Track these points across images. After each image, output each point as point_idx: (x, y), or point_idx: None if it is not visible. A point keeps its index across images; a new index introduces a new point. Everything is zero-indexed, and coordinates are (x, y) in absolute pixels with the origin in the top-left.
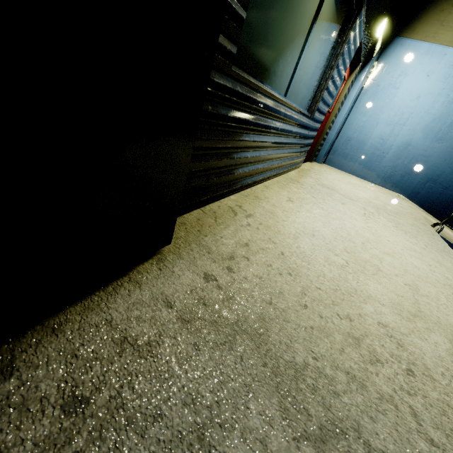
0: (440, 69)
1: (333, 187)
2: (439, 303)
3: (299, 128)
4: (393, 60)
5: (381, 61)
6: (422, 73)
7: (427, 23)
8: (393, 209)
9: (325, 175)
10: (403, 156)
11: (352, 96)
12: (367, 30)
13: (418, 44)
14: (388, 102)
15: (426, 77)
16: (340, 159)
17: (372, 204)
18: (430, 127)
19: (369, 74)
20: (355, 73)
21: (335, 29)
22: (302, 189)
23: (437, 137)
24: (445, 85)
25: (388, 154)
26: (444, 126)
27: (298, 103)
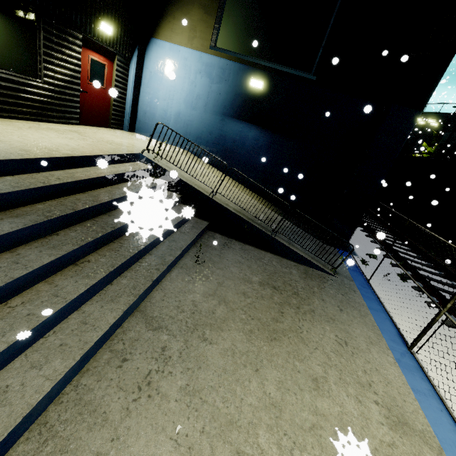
0: (180, 61)
1: (83, 133)
2: (7, 144)
3: (16, 85)
4: (154, 54)
5: (148, 55)
6: (172, 63)
7: (165, 30)
8: (129, 145)
9: (103, 132)
10: (179, 122)
11: (131, 79)
12: (87, 29)
13: (164, 43)
14: (160, 83)
15: (175, 66)
16: (144, 128)
17: (108, 141)
18: (187, 100)
19: (143, 64)
20: (117, 60)
21: (16, 22)
22: (30, 125)
23: (193, 107)
24: (186, 72)
25: (171, 121)
26: (193, 99)
27: (4, 67)
